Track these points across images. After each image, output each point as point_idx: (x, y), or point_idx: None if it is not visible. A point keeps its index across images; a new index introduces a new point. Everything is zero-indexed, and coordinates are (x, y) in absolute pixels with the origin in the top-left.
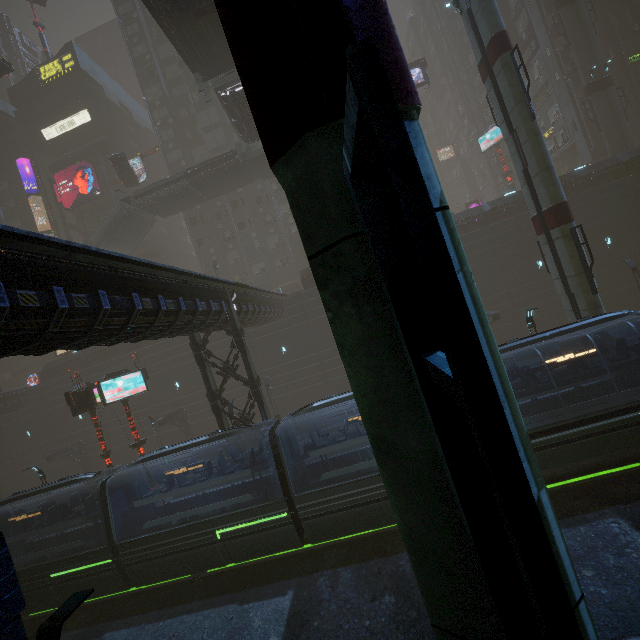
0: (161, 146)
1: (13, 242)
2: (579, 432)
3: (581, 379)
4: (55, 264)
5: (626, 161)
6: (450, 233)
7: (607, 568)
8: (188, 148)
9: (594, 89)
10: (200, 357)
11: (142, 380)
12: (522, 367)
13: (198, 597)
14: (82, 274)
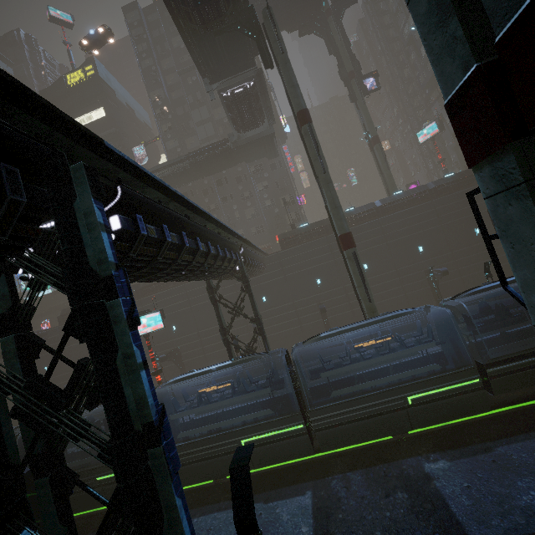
0: (161, 136)
1: (144, 187)
2: None
3: None
4: (163, 207)
5: None
6: None
7: None
8: (182, 138)
9: None
10: (214, 299)
11: (160, 319)
12: (497, 304)
13: (223, 498)
14: (175, 217)
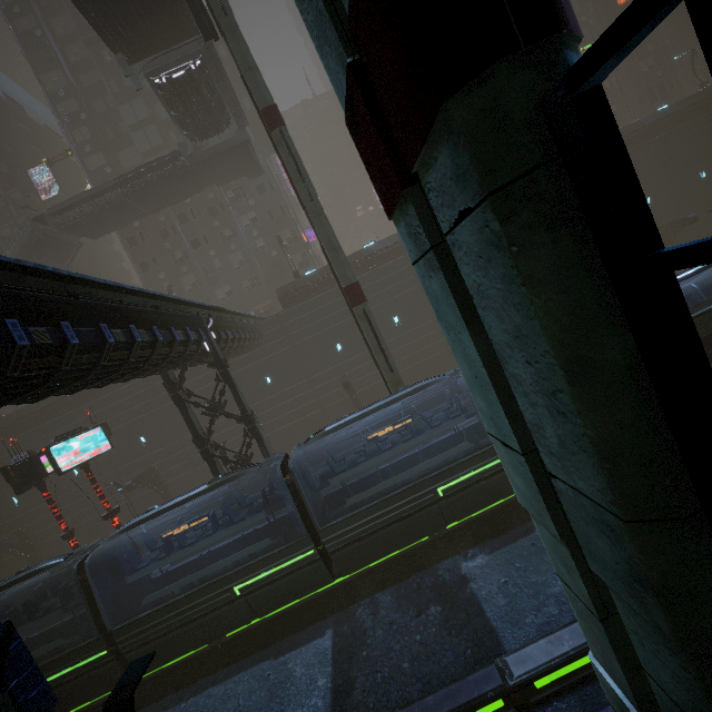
0: (75, 149)
1: None
2: None
3: None
4: (2, 290)
5: None
6: None
7: None
8: (112, 151)
9: None
10: (179, 398)
11: (104, 437)
12: None
13: (222, 665)
14: (37, 302)
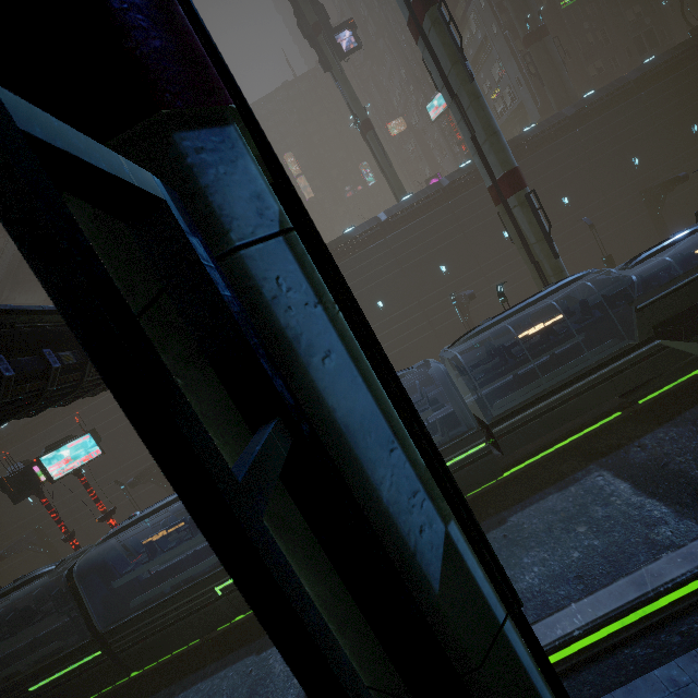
0: None
1: None
2: (558, 399)
3: (553, 347)
4: None
5: (571, 115)
6: (299, 260)
7: (597, 520)
8: None
9: (532, 40)
10: None
11: (94, 443)
12: (498, 346)
13: (211, 660)
14: None
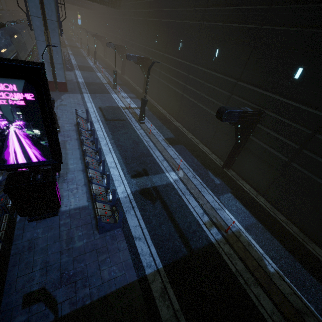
0: None
1: None
2: None
3: None
4: None
5: None
6: None
7: None
8: None
9: None
10: None
11: None
12: None
13: None
14: None
